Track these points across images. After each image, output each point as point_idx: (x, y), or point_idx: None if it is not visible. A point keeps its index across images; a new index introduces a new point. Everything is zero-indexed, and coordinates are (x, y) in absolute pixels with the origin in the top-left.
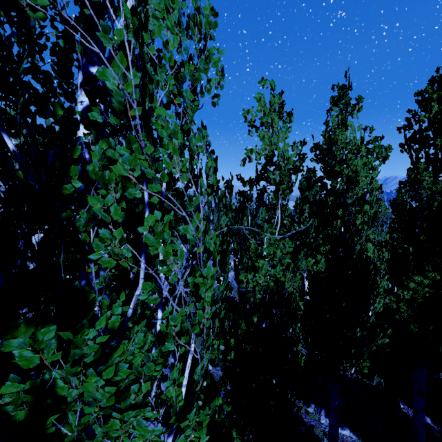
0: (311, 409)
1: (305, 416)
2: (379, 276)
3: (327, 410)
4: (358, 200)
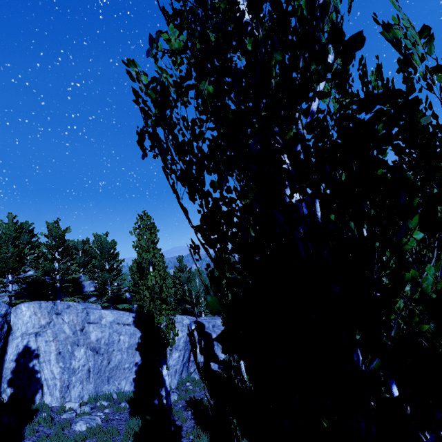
0: None
1: None
2: None
3: None
4: None
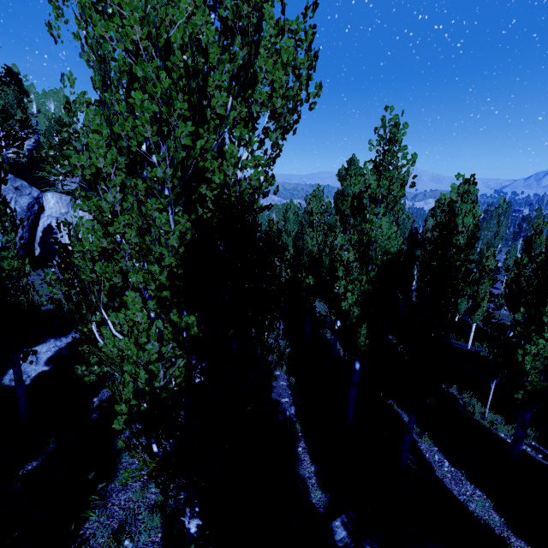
0: None
1: None
2: None
3: None
4: None
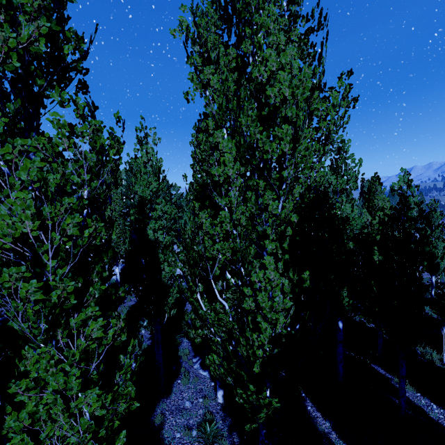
0: (195, 360)
1: (185, 363)
2: (171, 252)
3: (202, 360)
4: (140, 203)
